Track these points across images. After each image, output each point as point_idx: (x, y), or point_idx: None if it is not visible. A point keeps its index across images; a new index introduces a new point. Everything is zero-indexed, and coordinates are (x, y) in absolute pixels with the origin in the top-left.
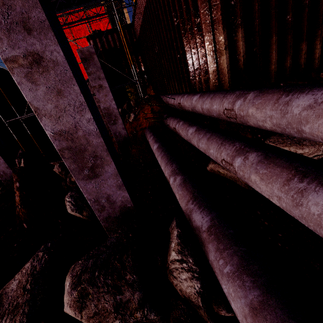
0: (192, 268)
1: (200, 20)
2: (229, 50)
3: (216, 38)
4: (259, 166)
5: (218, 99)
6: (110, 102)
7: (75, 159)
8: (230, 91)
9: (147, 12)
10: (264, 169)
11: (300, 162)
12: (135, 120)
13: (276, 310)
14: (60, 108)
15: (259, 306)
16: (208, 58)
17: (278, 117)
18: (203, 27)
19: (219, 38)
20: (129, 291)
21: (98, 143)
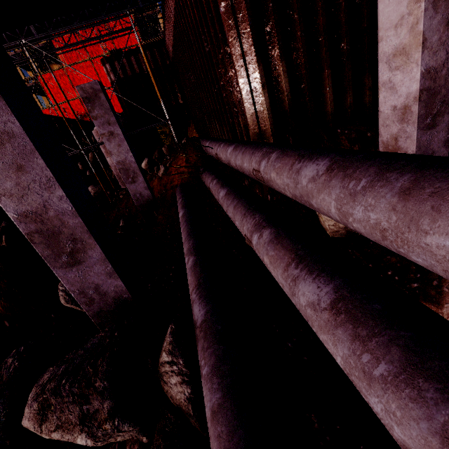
0: (182, 370)
1: (230, 51)
2: (268, 89)
3: (251, 73)
4: (269, 246)
5: (248, 155)
6: (125, 154)
7: (49, 244)
8: (259, 146)
9: (177, 29)
10: (272, 251)
11: (303, 244)
12: (166, 175)
13: (228, 412)
14: (23, 186)
15: (217, 409)
16: (243, 99)
17: (293, 187)
18: (233, 59)
19: (254, 74)
20: (99, 400)
21: (75, 224)
